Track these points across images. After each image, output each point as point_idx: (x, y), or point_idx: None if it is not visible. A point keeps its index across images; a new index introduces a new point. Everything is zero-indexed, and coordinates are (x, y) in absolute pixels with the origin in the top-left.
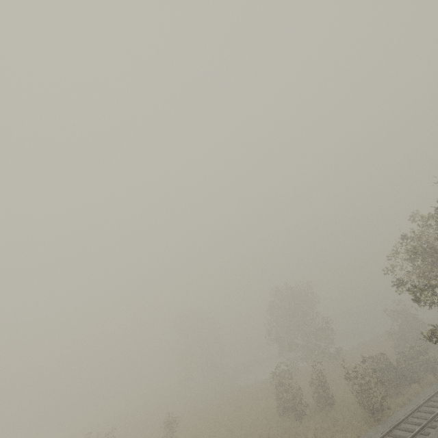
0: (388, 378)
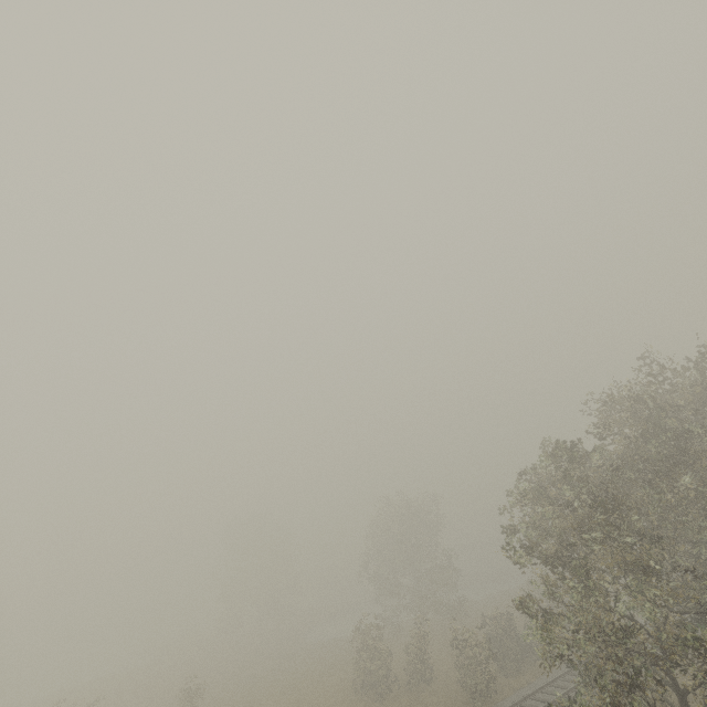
0: (509, 649)
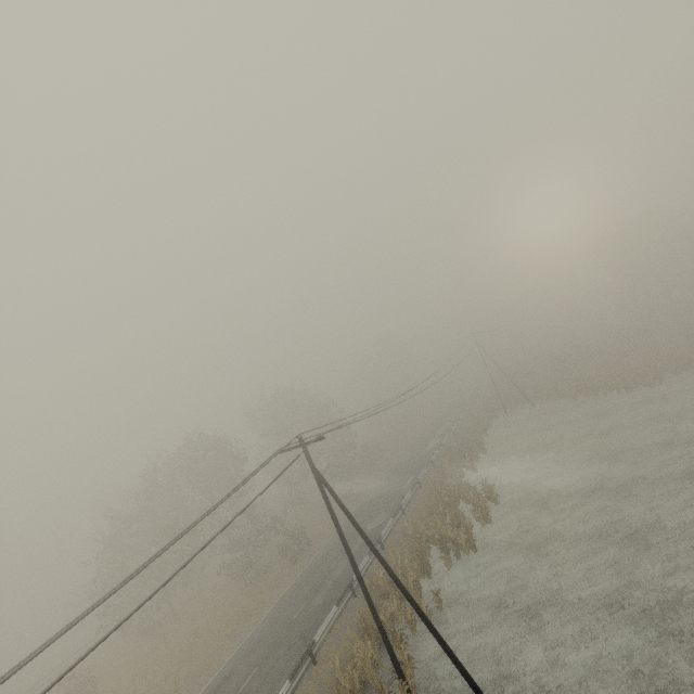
0: None
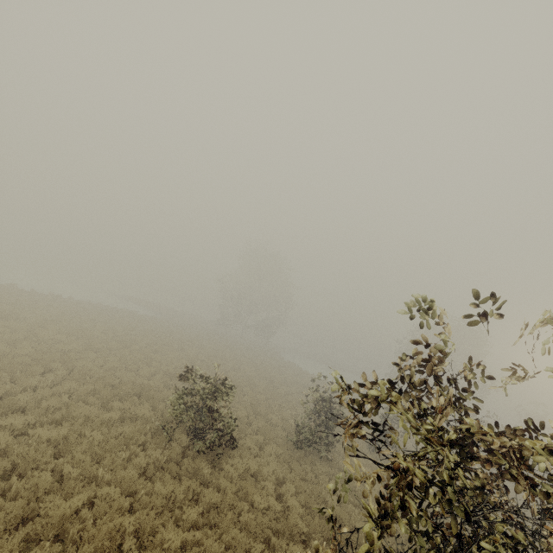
0: None
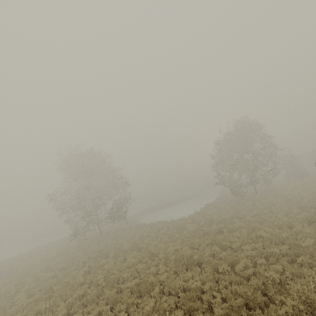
0: None
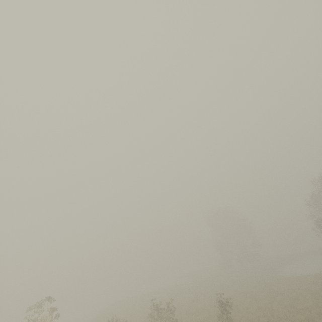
0: None
